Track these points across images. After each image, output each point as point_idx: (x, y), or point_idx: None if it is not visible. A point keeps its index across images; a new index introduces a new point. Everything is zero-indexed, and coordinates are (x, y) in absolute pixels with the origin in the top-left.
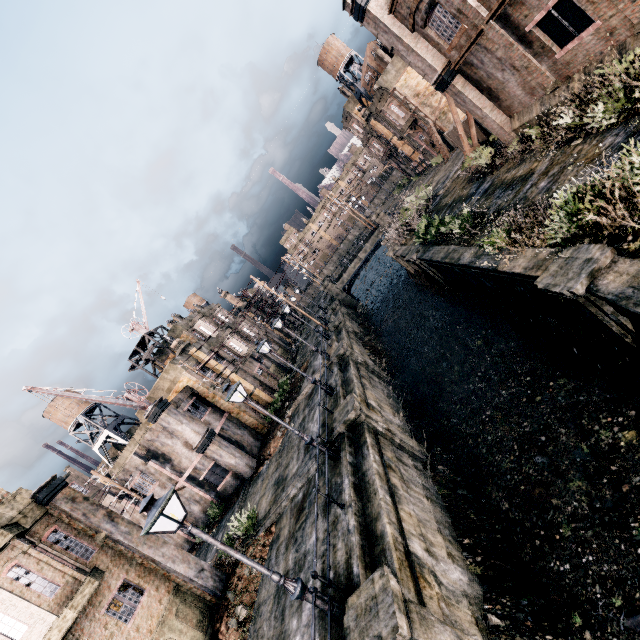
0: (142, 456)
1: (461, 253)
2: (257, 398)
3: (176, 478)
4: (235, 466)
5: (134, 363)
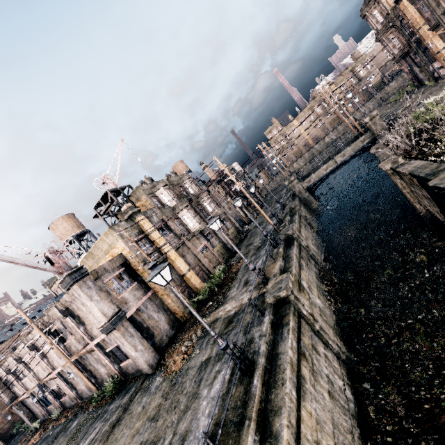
0: (61, 311)
1: None
2: (188, 281)
3: (87, 340)
4: (135, 358)
5: (97, 213)
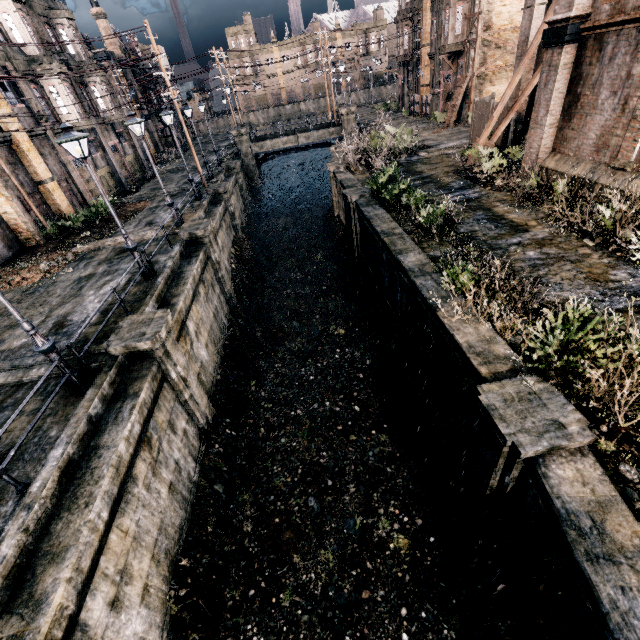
0: None
1: (407, 247)
2: (47, 194)
3: None
4: None
5: None
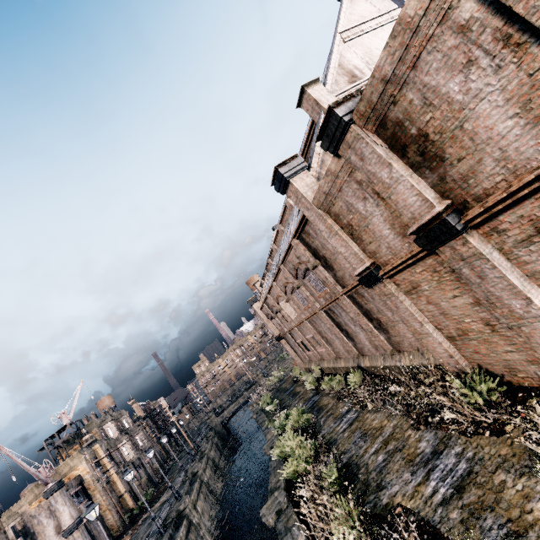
0: (17, 531)
1: (265, 423)
2: (123, 501)
3: None
4: None
5: (46, 445)
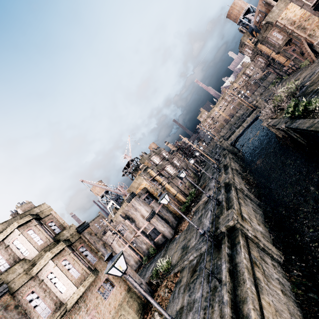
0: (123, 217)
1: None
2: (178, 198)
3: (136, 230)
4: (163, 231)
5: (124, 173)
